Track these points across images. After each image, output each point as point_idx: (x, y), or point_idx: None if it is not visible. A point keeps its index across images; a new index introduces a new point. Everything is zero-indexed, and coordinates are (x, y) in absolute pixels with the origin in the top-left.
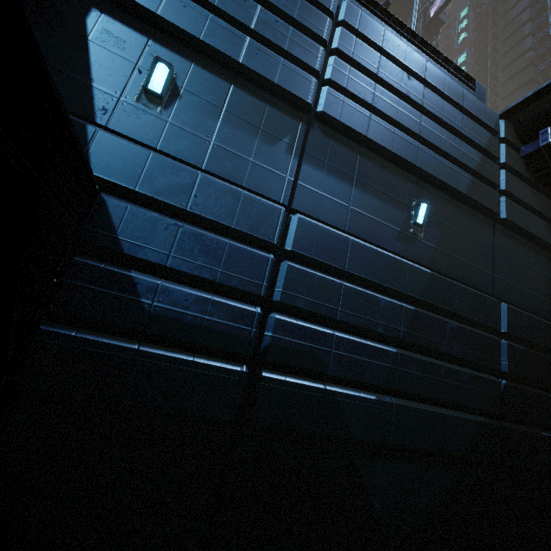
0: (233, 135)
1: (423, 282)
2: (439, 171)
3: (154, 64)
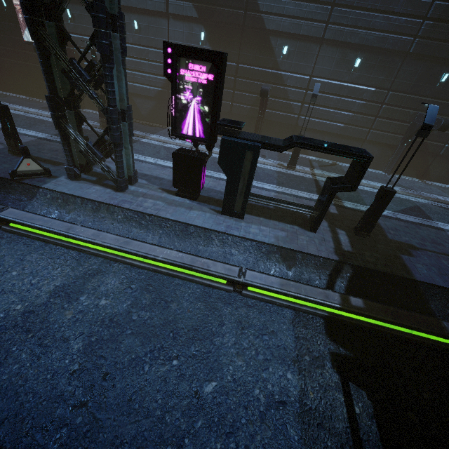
0: (86, 21)
1: (137, 52)
2: (137, 4)
3: (67, 10)
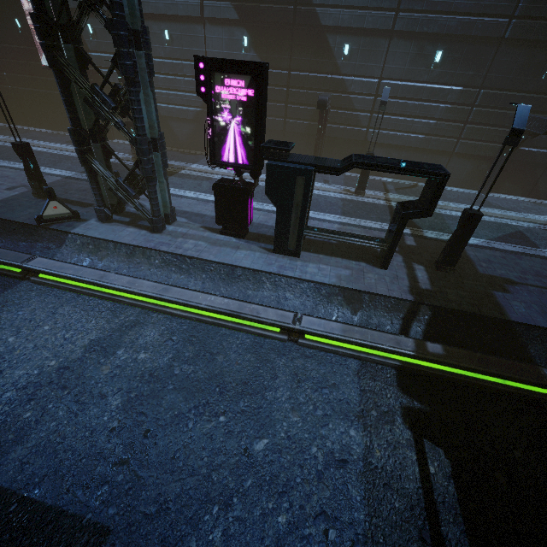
0: (110, 37)
1: (170, 67)
2: (167, 10)
3: (87, 26)
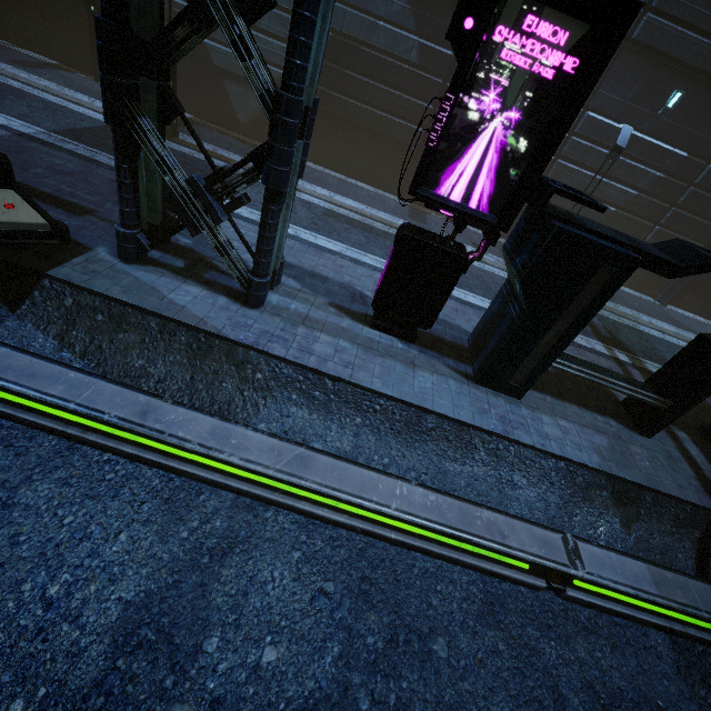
0: None
1: None
2: None
3: None
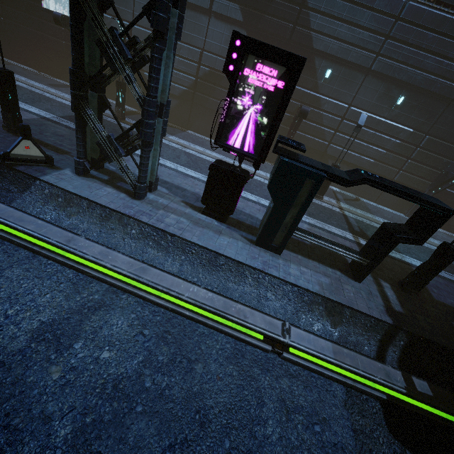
0: (117, 1)
1: None
2: None
3: None
